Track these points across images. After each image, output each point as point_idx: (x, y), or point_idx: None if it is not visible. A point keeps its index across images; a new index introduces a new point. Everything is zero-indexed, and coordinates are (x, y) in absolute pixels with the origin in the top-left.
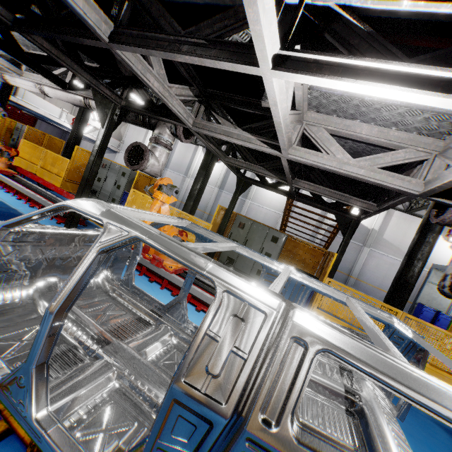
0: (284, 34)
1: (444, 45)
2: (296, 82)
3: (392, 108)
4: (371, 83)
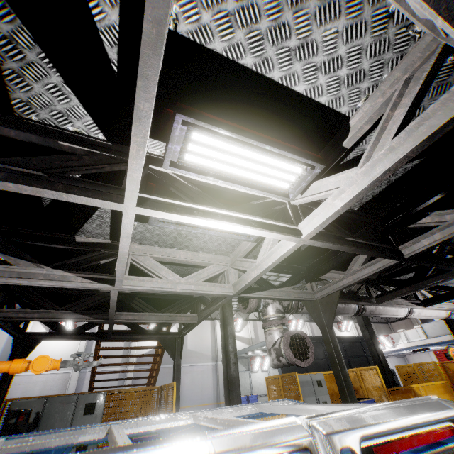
0: None
1: (233, 203)
2: None
3: (200, 238)
4: (216, 220)
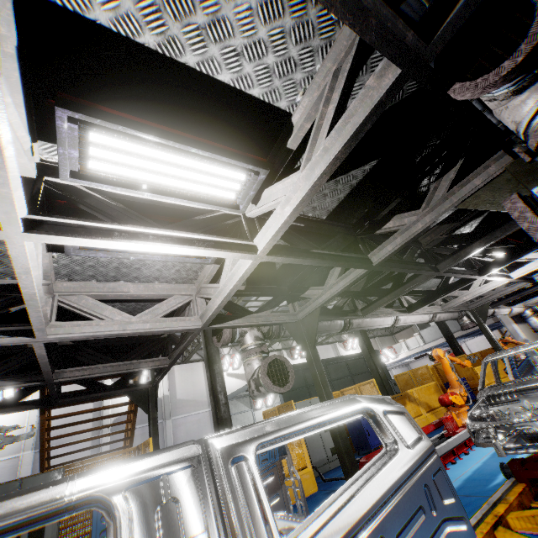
0: (27, 201)
1: (176, 220)
2: None
3: (150, 266)
4: (145, 242)
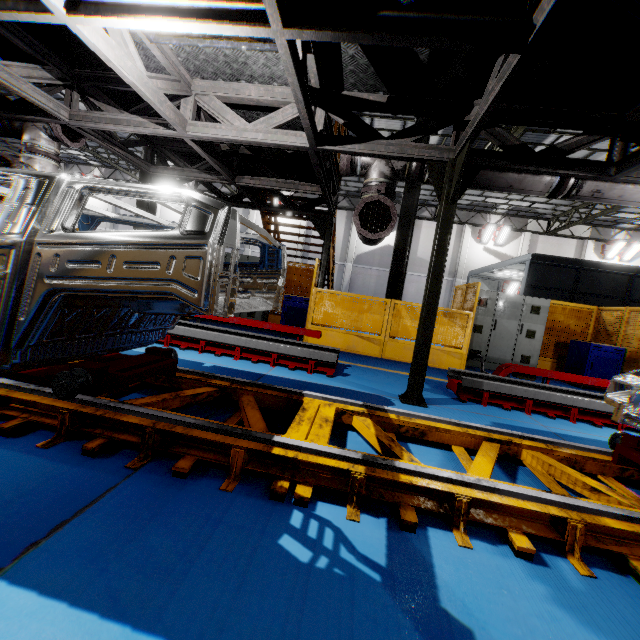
0: None
1: None
2: (144, 41)
3: (254, 60)
4: (147, 19)
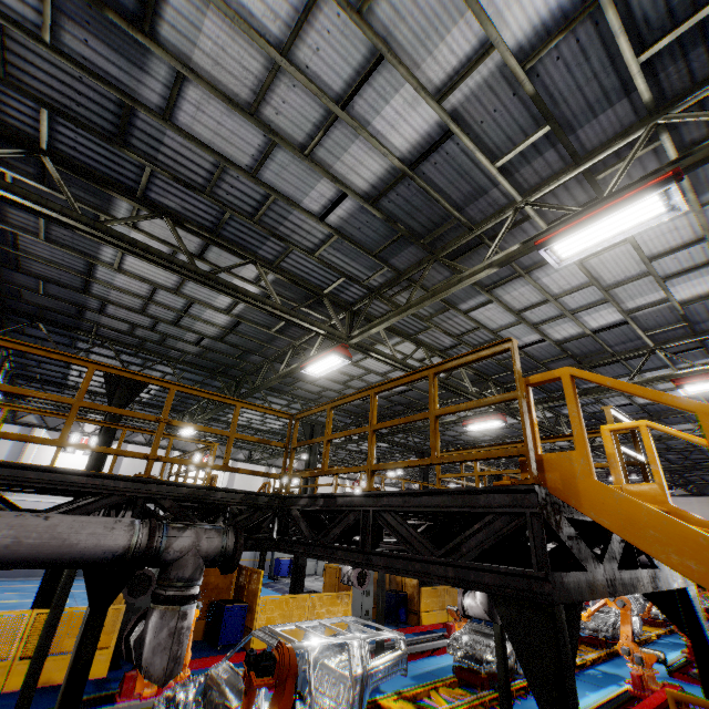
0: None
1: None
2: None
3: None
4: None
